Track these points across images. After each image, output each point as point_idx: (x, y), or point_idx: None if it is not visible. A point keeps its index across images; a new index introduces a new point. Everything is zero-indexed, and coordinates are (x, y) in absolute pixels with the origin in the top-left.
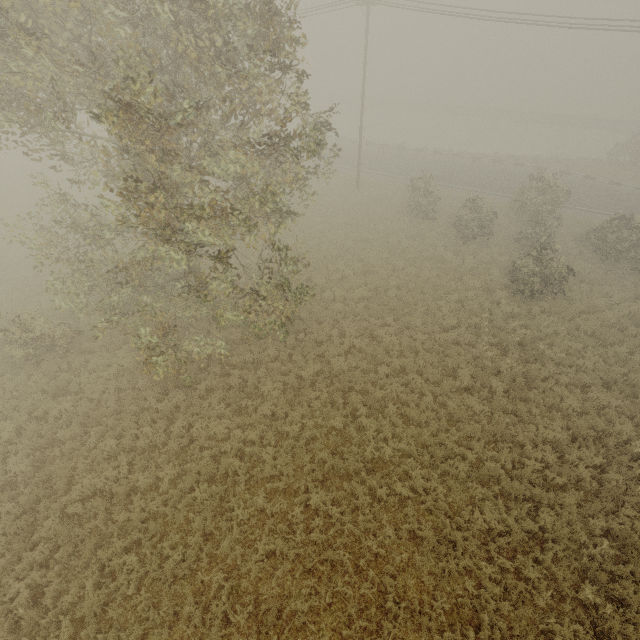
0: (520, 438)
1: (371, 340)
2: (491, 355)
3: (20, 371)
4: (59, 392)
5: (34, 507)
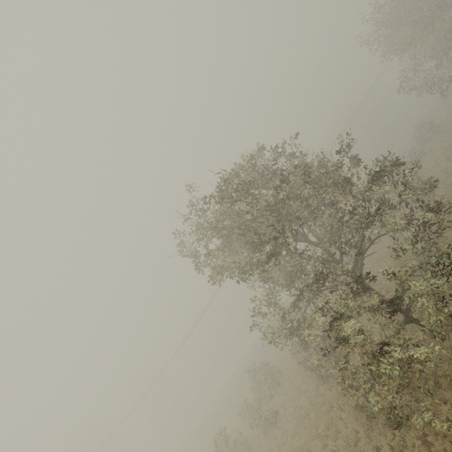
0: None
1: None
2: None
3: None
4: None
5: None
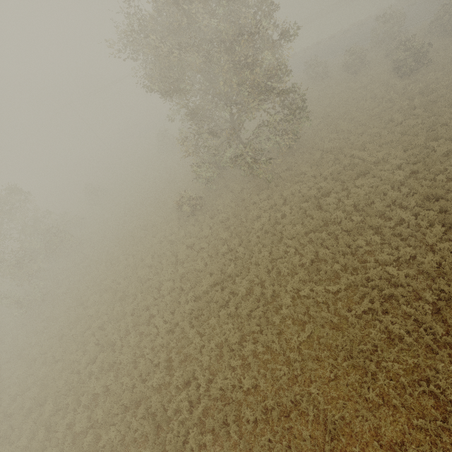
0: (443, 120)
1: (337, 135)
2: (406, 103)
3: (190, 220)
4: (214, 215)
5: (241, 244)
